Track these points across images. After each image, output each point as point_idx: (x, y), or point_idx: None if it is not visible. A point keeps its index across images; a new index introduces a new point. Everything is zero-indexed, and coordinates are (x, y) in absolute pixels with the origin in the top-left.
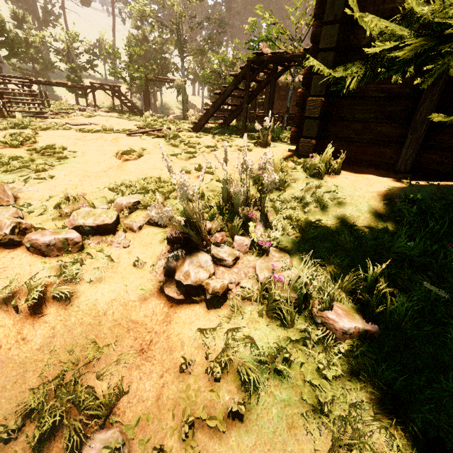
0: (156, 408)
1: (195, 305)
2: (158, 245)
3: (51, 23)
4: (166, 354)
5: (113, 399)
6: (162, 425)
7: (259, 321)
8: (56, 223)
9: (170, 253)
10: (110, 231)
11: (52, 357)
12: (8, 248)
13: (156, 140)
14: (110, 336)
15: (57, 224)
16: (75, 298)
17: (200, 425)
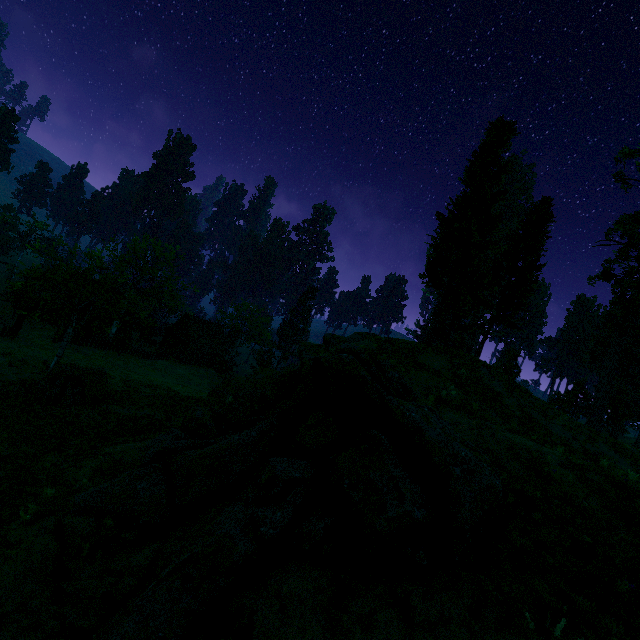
0: None
1: None
2: None
3: None
4: None
5: None
6: None
7: None
8: None
9: None
10: None
11: None
12: None
13: None
14: None
15: None
16: None
17: None
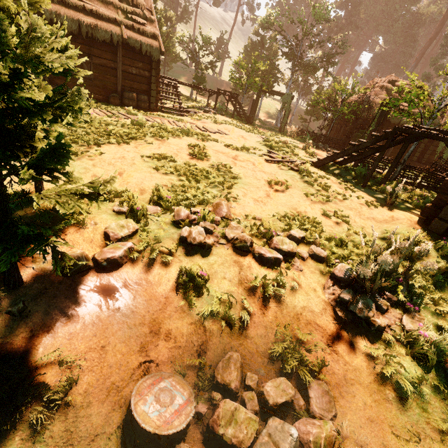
0: (344, 380)
1: (356, 329)
2: (320, 276)
3: (186, 20)
4: (345, 353)
5: (320, 366)
6: (350, 390)
7: (405, 356)
8: (258, 240)
9: (336, 286)
10: (292, 256)
11: (280, 329)
12: (243, 252)
13: (292, 173)
14: (305, 328)
15: (259, 241)
16: (284, 298)
17: (373, 399)
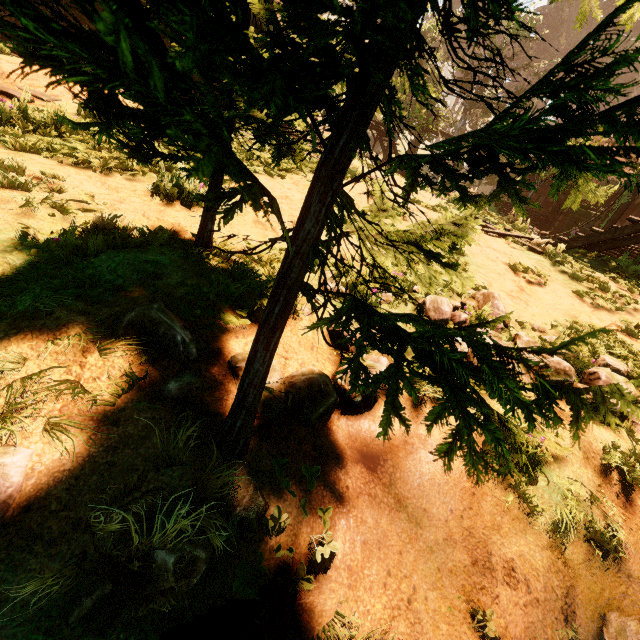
0: None
1: None
2: None
3: None
4: None
5: None
6: None
7: None
8: None
9: None
10: None
11: None
12: None
13: (536, 256)
14: None
15: None
16: None
17: None
